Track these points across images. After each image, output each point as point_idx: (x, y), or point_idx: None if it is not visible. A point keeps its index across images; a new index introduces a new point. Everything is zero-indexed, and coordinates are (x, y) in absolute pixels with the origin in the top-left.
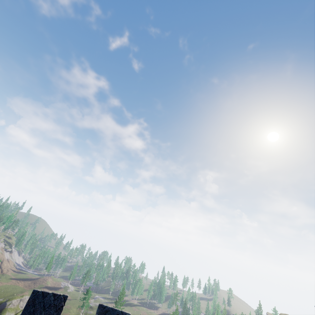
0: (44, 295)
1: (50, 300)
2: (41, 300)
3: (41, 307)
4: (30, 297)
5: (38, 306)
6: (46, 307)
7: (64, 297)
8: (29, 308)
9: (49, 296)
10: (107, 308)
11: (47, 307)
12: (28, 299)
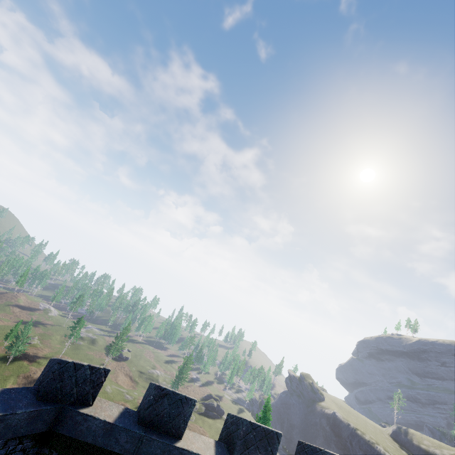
0: (76, 367)
1: (85, 375)
2: (71, 373)
3: (71, 382)
4: (56, 368)
5: (67, 381)
6: (79, 382)
7: (105, 371)
8: (55, 383)
9: (84, 368)
10: (167, 391)
11: (81, 382)
12: (53, 372)
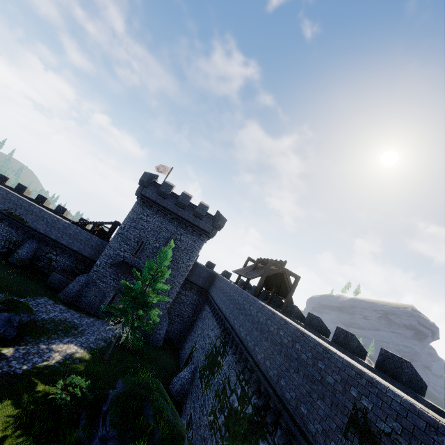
0: (1, 175)
1: (3, 177)
2: (1, 176)
3: (1, 177)
4: None
5: None
6: (2, 178)
7: (8, 178)
8: None
9: (3, 176)
10: (21, 184)
11: (3, 178)
12: None
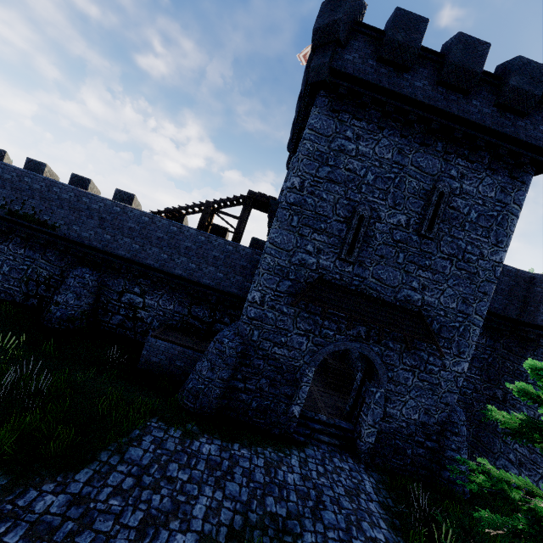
0: None
1: None
2: None
3: None
4: None
5: None
6: None
7: (4, 151)
8: None
9: None
10: (32, 160)
11: None
12: None
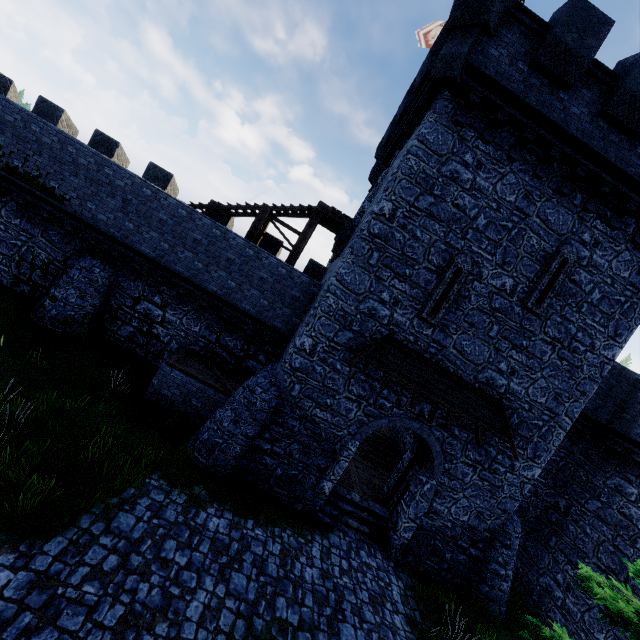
0: None
1: None
2: None
3: None
4: None
5: None
6: None
7: (10, 81)
8: None
9: None
10: (46, 100)
11: None
12: None
